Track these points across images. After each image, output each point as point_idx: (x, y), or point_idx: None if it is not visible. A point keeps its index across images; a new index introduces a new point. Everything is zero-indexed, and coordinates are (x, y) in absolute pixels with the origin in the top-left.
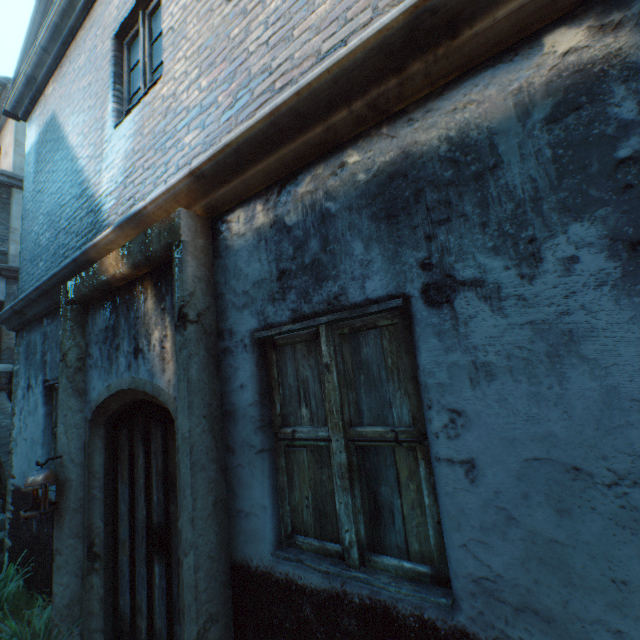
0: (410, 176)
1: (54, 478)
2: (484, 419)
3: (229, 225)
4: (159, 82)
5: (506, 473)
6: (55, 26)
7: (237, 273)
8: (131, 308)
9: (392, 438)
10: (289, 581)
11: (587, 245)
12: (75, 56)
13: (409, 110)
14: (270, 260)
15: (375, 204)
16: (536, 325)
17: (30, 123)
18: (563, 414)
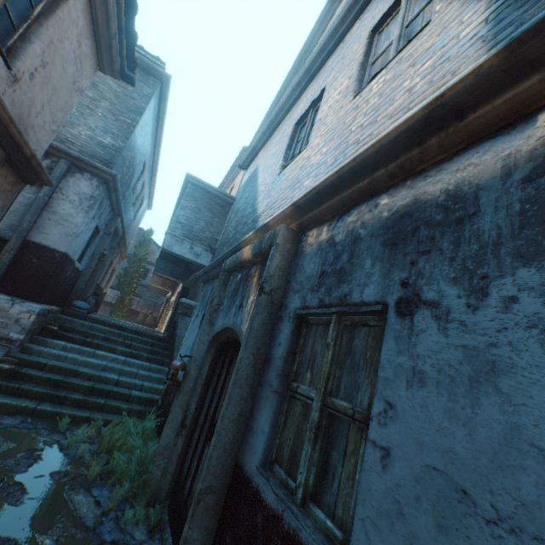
0: (414, 216)
1: (184, 367)
2: (407, 417)
3: (307, 238)
4: (304, 150)
5: (409, 471)
6: (271, 121)
7: (301, 269)
8: (247, 280)
9: (350, 414)
10: (257, 491)
11: (528, 289)
12: (276, 136)
13: (427, 169)
14: (319, 263)
15: (387, 234)
16: (467, 349)
17: (247, 171)
18: (467, 436)
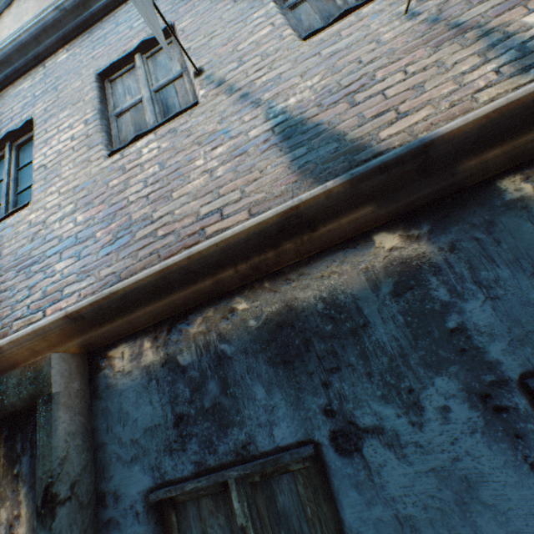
0: (297, 326)
1: None
2: None
3: (111, 360)
4: (26, 208)
5: None
6: None
7: (123, 417)
8: None
9: None
10: None
11: (452, 396)
12: None
13: (285, 271)
14: (164, 402)
15: (269, 349)
16: (438, 471)
17: None
18: None
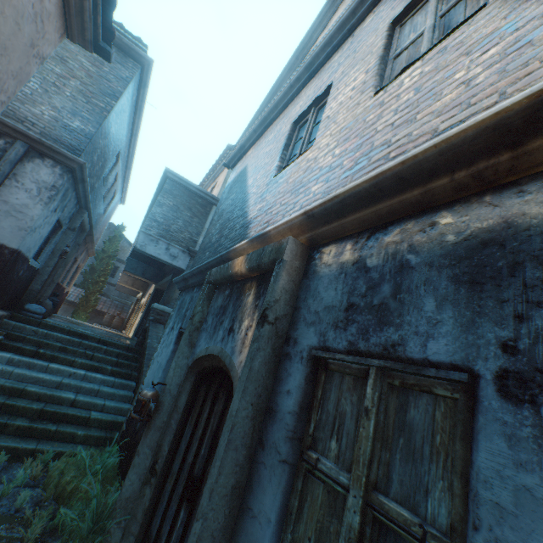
0: (508, 246)
1: (156, 398)
2: None
3: (321, 255)
4: (309, 150)
5: None
6: (264, 118)
7: (315, 294)
8: (239, 297)
9: (418, 535)
10: None
11: None
12: (268, 134)
13: (521, 182)
14: (344, 291)
15: (459, 266)
16: None
17: (233, 170)
18: None
